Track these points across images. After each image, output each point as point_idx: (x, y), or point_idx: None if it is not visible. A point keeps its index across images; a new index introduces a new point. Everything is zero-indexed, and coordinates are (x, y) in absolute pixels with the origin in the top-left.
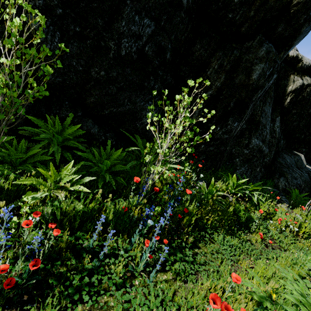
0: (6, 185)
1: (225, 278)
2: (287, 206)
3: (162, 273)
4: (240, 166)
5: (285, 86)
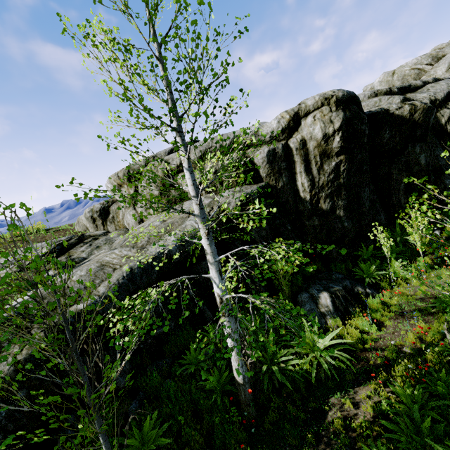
0: (388, 273)
1: None
2: None
3: None
4: None
5: (438, 122)
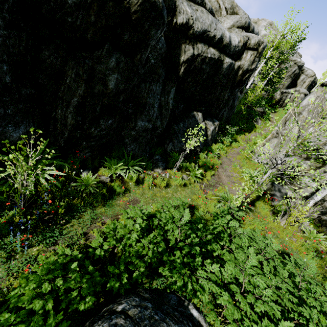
0: None
1: (79, 236)
2: (161, 169)
3: (36, 247)
4: (130, 145)
5: (179, 56)
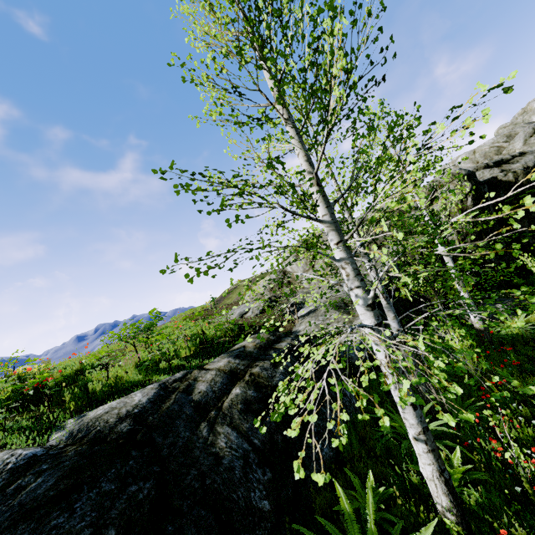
0: None
1: None
2: None
3: None
4: None
5: None
